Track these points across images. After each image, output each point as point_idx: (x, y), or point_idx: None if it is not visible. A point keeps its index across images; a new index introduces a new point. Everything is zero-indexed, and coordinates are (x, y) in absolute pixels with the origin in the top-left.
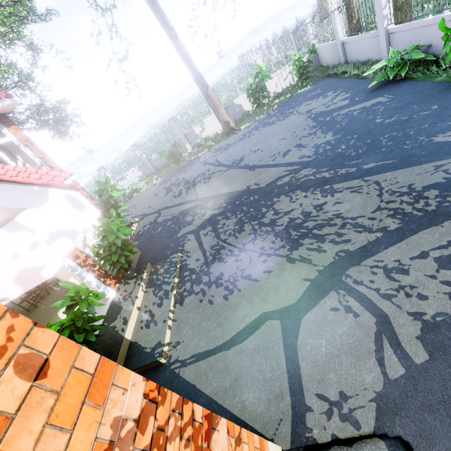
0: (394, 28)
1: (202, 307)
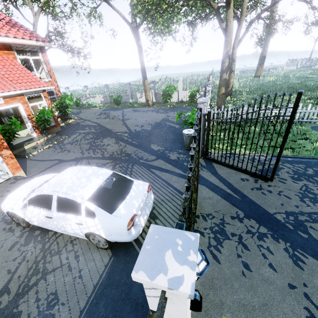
0: None
1: (51, 152)
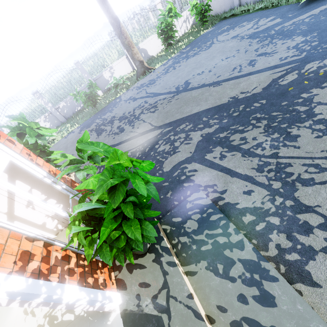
0: None
1: None
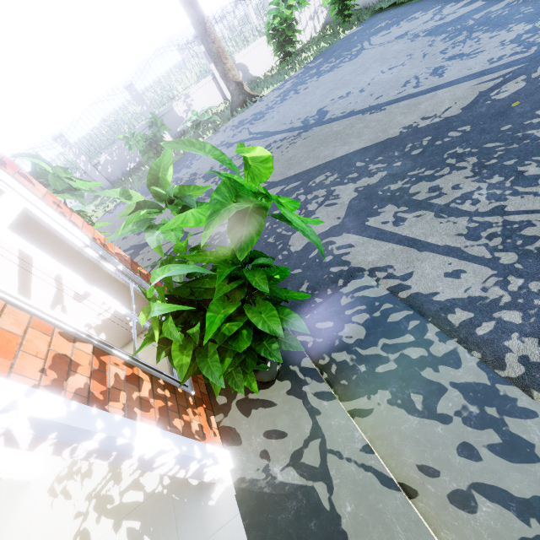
0: None
1: None
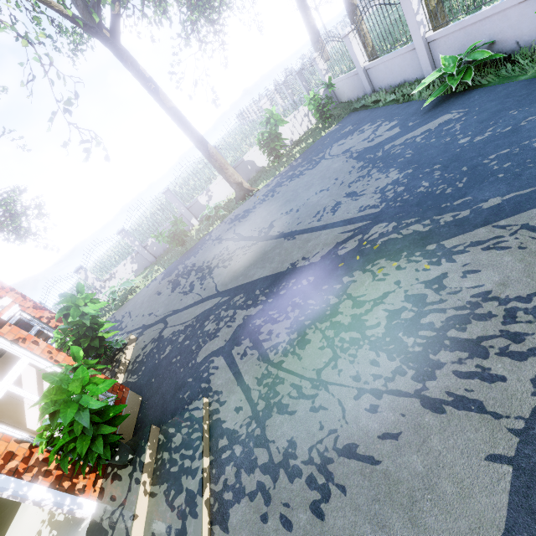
0: (435, 34)
1: None
